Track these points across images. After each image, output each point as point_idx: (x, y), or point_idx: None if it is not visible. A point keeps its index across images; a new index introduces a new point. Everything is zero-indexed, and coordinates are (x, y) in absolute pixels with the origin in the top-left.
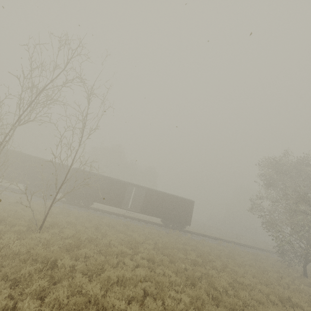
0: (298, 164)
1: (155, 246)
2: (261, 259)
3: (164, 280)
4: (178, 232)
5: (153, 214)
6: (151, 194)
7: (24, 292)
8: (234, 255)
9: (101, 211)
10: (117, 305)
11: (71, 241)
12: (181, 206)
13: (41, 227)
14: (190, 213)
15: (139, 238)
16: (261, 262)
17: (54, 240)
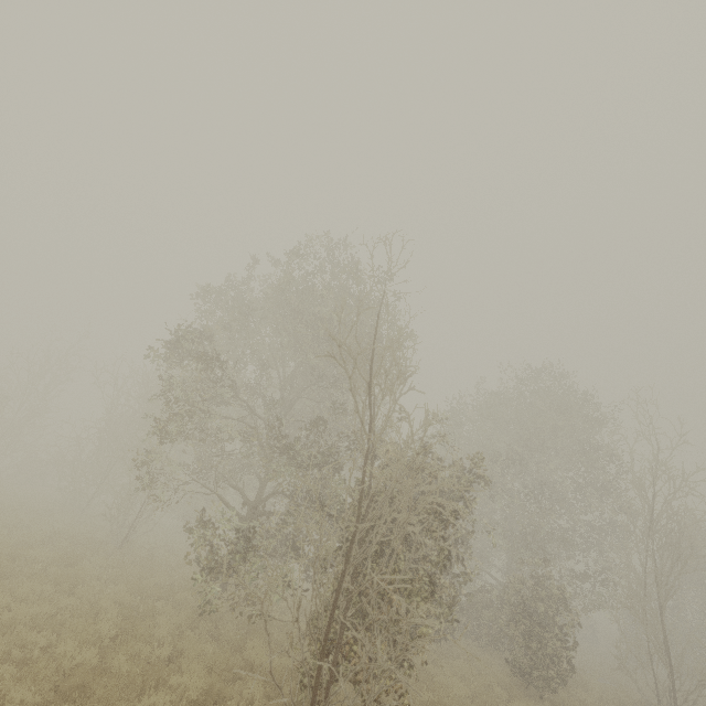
0: None
1: None
2: None
3: None
4: None
5: None
6: None
7: None
8: None
9: None
10: None
11: None
12: None
13: None
14: None
15: None
16: None
17: None
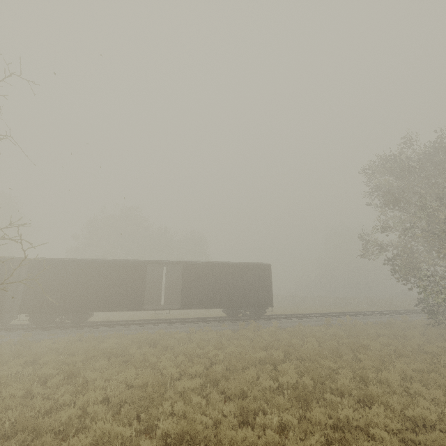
0: (430, 153)
1: (207, 376)
2: (402, 331)
3: None
4: (255, 324)
5: (205, 305)
6: (194, 270)
7: None
8: (362, 340)
9: (107, 324)
10: None
11: None
12: (251, 278)
13: None
14: (268, 286)
15: (170, 368)
16: (407, 337)
17: None
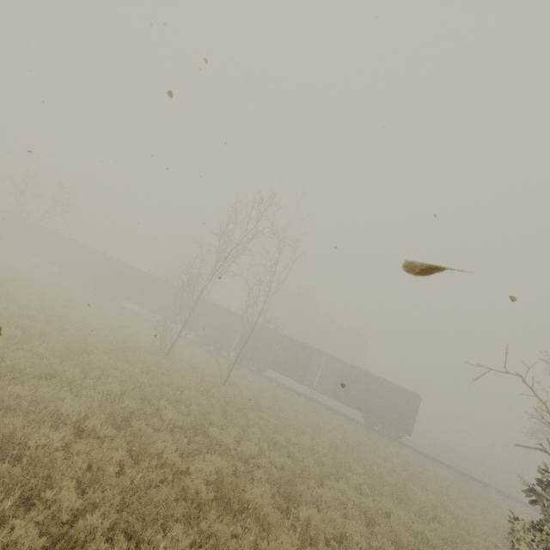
0: None
1: (344, 440)
2: None
3: (343, 460)
4: (387, 440)
5: (349, 403)
6: (349, 371)
7: (233, 422)
8: (481, 500)
9: (276, 382)
10: (297, 452)
11: (253, 402)
12: (397, 401)
13: (225, 383)
14: (412, 415)
15: (324, 424)
16: None
17: (239, 397)
